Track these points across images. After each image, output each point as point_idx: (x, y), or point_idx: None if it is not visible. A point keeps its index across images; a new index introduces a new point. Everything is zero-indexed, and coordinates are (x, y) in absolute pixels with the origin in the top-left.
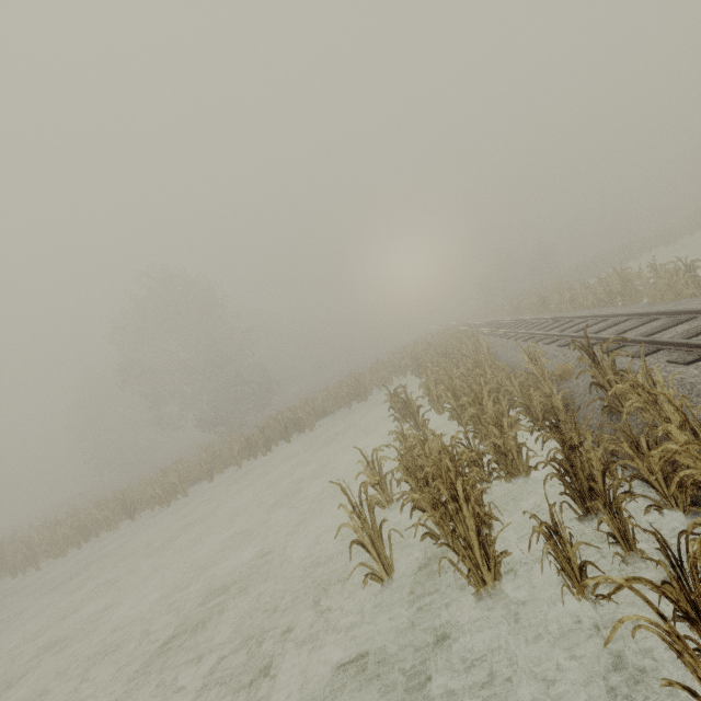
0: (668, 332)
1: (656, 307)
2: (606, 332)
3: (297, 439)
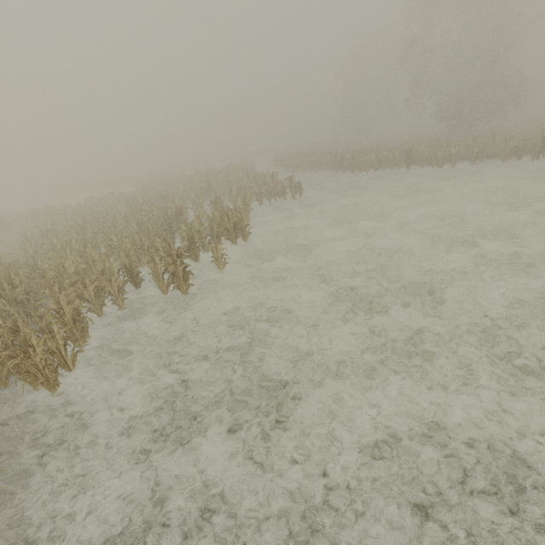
0: None
1: None
2: None
3: None
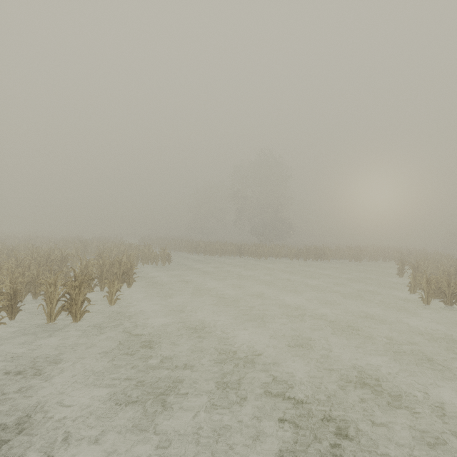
0: None
1: None
2: None
3: (320, 262)
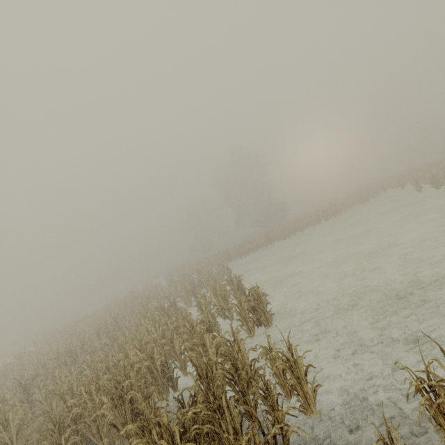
0: None
1: None
2: None
3: (338, 216)
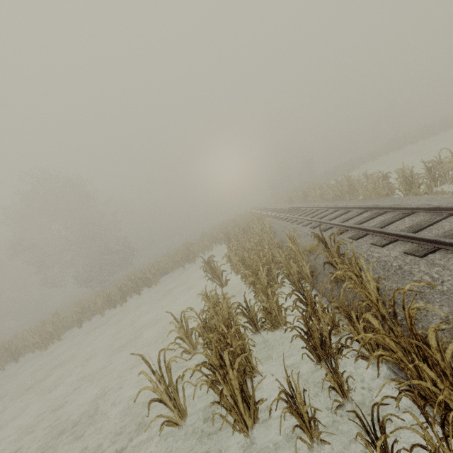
0: (372, 221)
1: (367, 202)
2: (338, 219)
3: (146, 292)
